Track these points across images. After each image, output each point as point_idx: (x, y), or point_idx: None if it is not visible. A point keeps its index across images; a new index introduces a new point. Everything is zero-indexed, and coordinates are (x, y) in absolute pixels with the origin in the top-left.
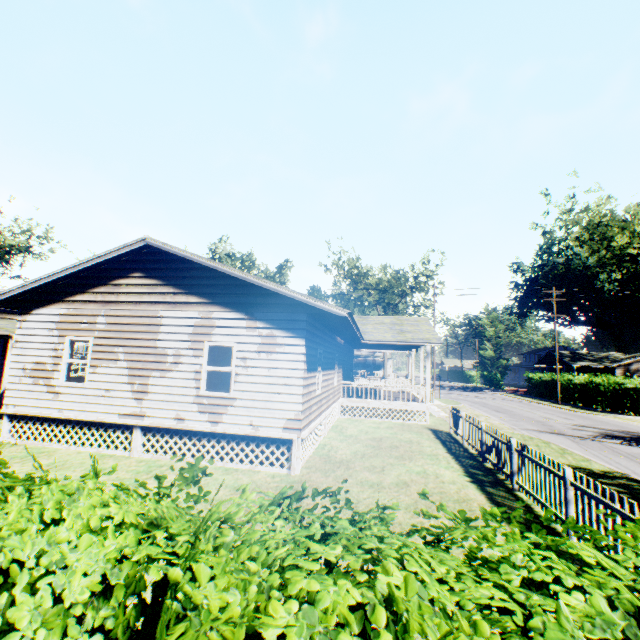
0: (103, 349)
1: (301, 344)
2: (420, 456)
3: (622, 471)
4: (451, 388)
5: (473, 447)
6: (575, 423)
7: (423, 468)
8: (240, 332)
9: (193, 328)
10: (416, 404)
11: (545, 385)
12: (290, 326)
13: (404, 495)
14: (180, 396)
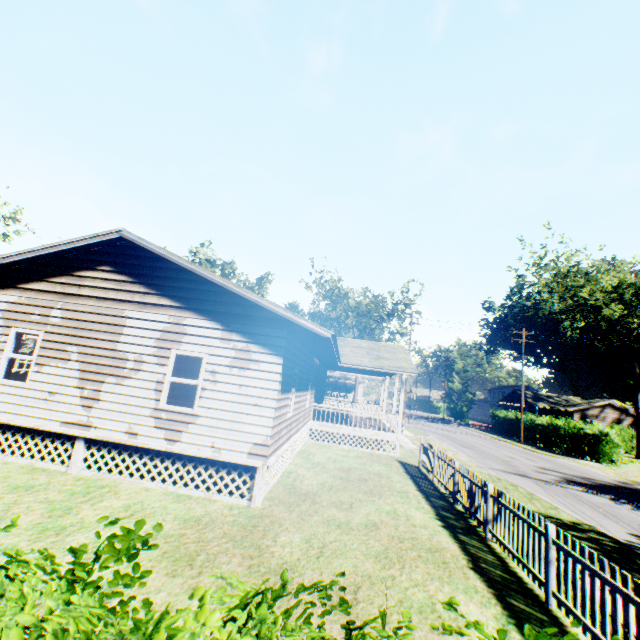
0: (54, 346)
1: (278, 362)
2: (390, 492)
3: (589, 522)
4: (419, 418)
5: (444, 486)
6: (538, 465)
7: (393, 507)
8: (213, 343)
9: (161, 333)
10: (387, 434)
11: (509, 423)
12: (268, 342)
13: (374, 540)
14: (136, 407)
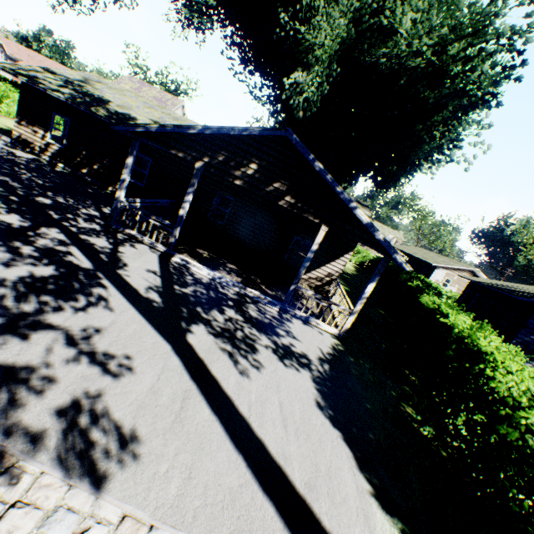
0: (452, 283)
1: None
2: None
3: None
4: None
5: None
6: None
7: None
8: None
9: None
10: None
11: None
12: None
13: None
14: None
